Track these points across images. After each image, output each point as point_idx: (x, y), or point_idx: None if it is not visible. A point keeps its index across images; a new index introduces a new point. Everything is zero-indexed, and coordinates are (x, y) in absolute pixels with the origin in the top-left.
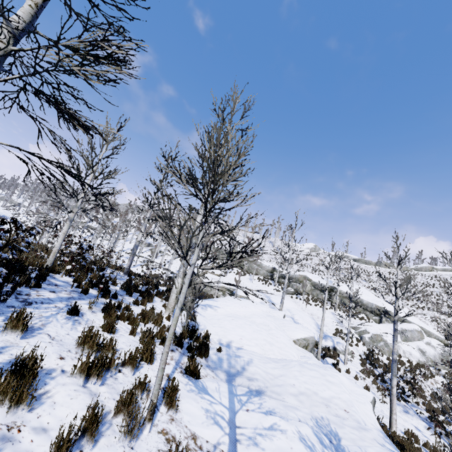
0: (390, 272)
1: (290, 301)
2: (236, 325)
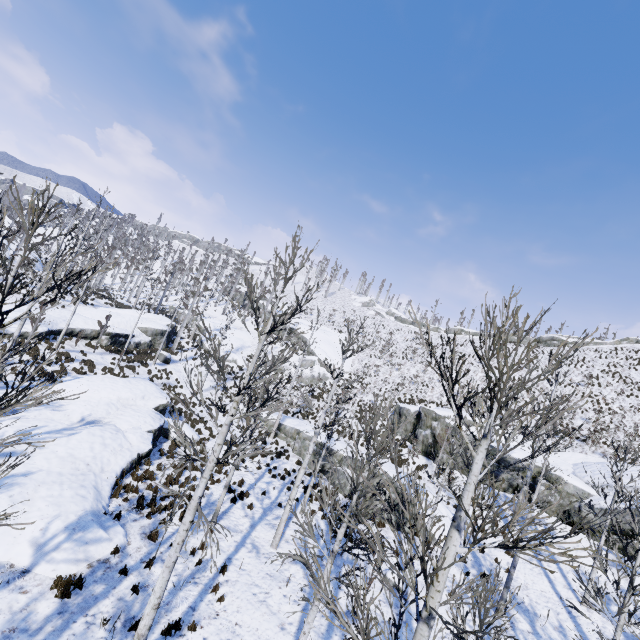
0: (411, 331)
1: (249, 336)
2: (98, 311)
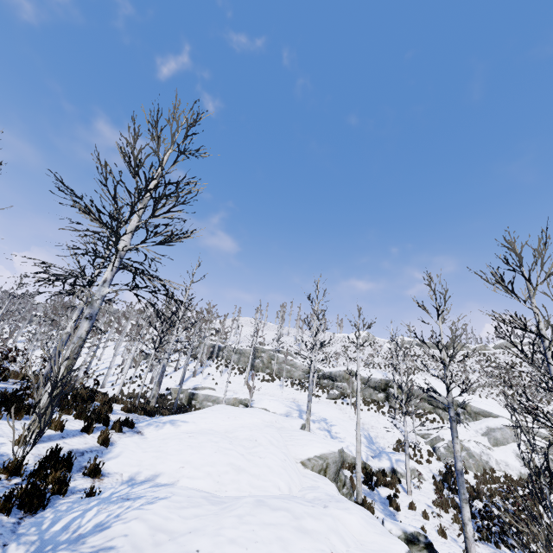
0: (464, 355)
1: (333, 409)
2: (190, 444)
